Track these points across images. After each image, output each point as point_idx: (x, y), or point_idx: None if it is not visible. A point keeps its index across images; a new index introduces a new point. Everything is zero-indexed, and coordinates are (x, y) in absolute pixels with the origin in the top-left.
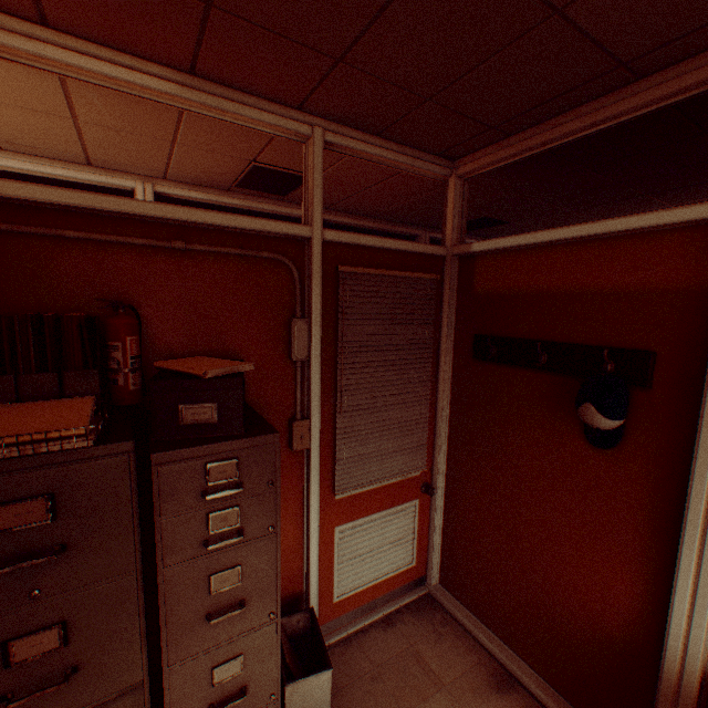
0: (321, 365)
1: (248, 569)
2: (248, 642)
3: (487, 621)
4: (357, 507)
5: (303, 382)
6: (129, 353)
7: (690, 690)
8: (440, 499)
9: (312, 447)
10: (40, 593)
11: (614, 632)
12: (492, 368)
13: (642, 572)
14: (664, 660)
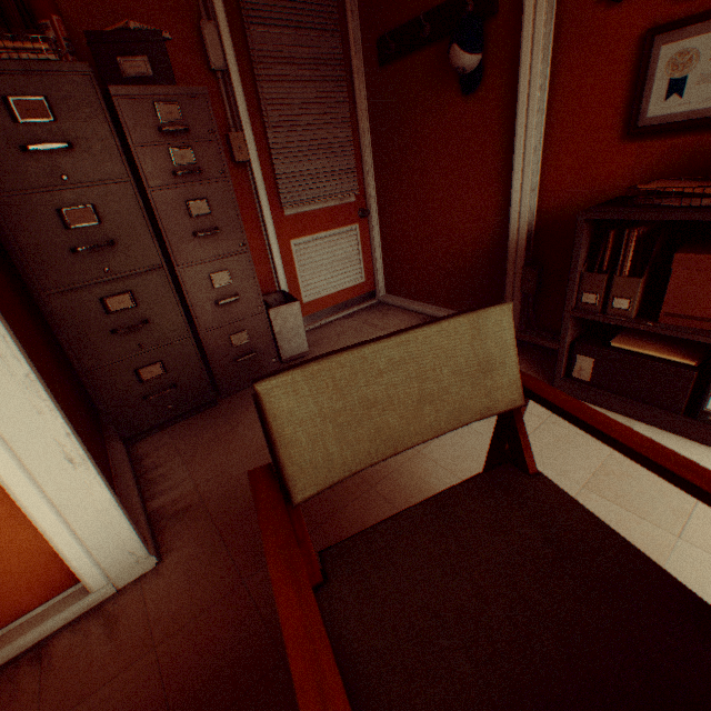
0: (241, 80)
1: (214, 205)
2: (231, 263)
3: (418, 298)
4: (306, 225)
5: (229, 99)
6: (61, 35)
7: (522, 244)
8: (376, 223)
9: (253, 162)
10: (68, 179)
11: (487, 243)
12: (395, 69)
13: (499, 185)
14: (510, 236)
